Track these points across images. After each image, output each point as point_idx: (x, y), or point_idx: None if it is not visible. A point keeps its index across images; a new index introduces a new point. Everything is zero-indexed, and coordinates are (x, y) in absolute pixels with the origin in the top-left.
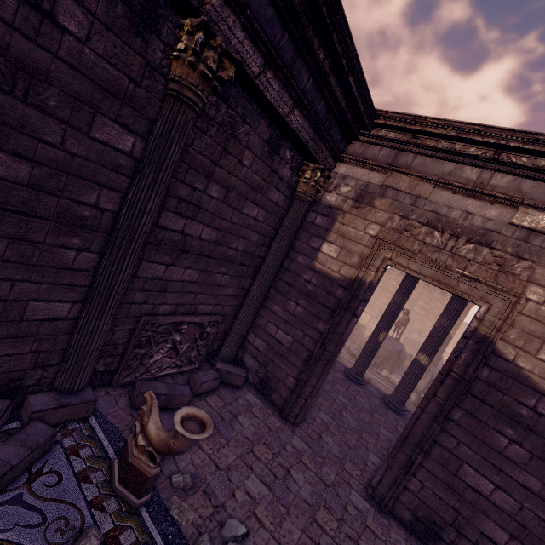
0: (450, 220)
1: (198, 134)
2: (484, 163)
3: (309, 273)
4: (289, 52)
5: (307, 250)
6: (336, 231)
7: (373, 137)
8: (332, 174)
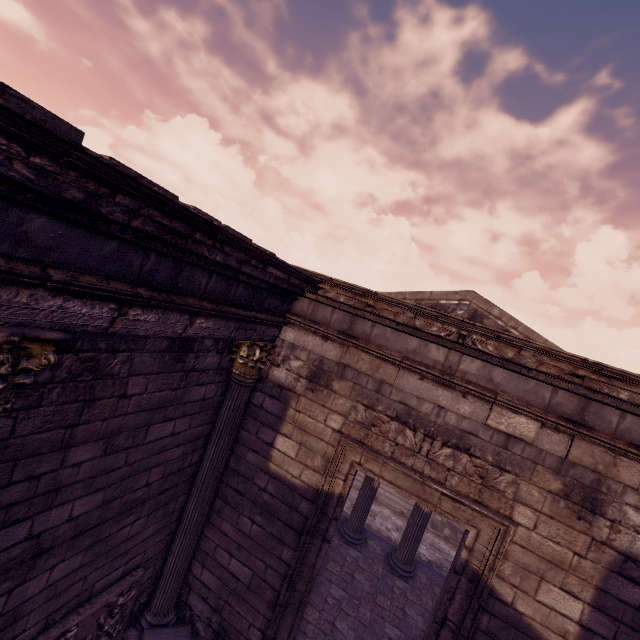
0: (422, 415)
1: (23, 414)
2: (450, 344)
3: (263, 478)
4: (163, 269)
5: (258, 445)
6: (291, 420)
7: (322, 297)
8: (278, 342)
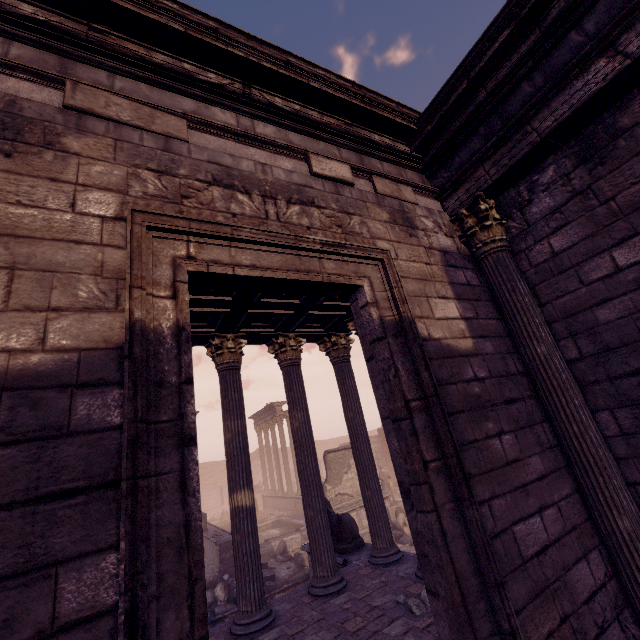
0: (247, 174)
1: None
2: (236, 104)
3: None
4: None
5: None
6: None
7: None
8: None
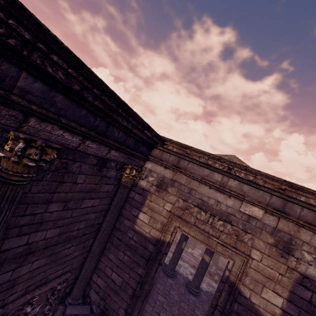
0: (209, 205)
1: (35, 183)
2: (224, 173)
3: (132, 233)
4: (102, 125)
5: (130, 217)
6: (147, 205)
7: (165, 148)
8: (143, 168)
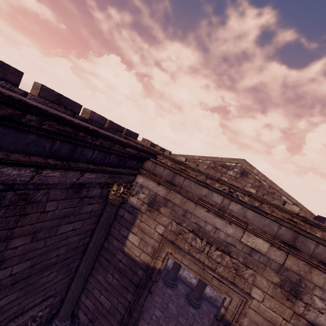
0: (206, 231)
1: None
2: (225, 194)
3: (121, 254)
4: (65, 148)
5: (119, 237)
6: (137, 225)
7: (158, 161)
8: (134, 183)
